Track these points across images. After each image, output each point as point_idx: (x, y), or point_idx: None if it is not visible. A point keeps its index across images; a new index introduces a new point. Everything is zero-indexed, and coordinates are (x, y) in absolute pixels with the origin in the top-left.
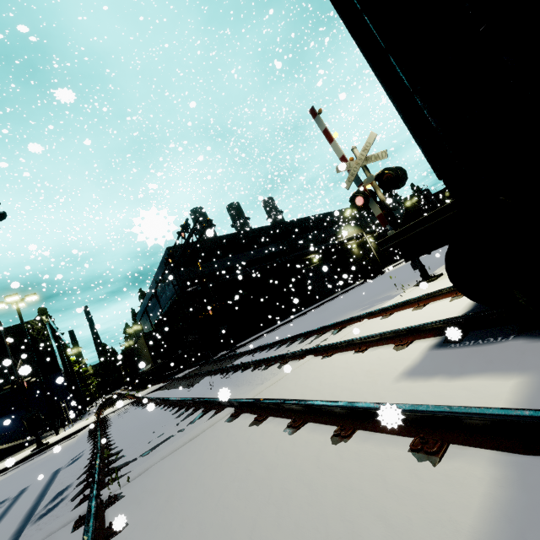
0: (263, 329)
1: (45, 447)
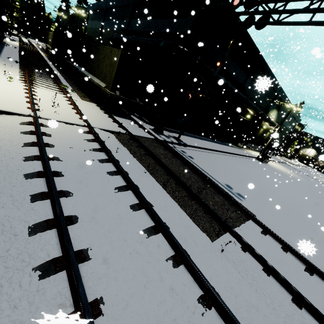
0: (190, 132)
1: None
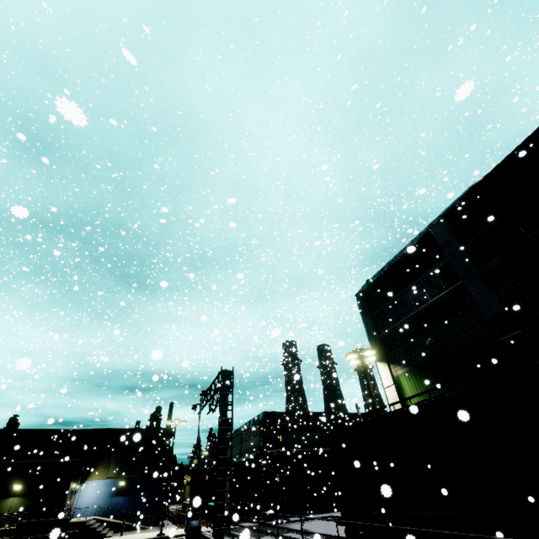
0: (314, 512)
1: (164, 536)
